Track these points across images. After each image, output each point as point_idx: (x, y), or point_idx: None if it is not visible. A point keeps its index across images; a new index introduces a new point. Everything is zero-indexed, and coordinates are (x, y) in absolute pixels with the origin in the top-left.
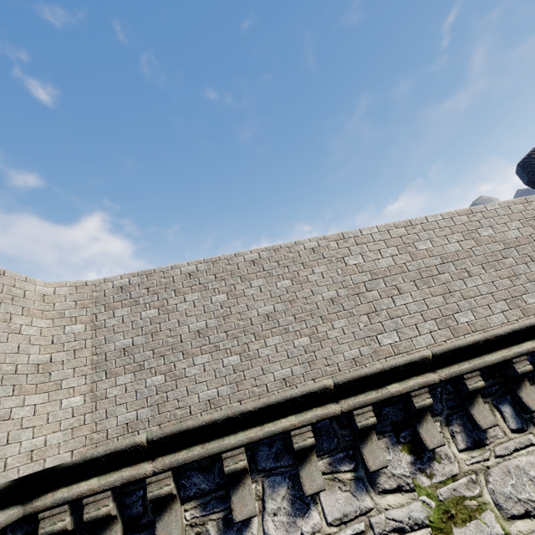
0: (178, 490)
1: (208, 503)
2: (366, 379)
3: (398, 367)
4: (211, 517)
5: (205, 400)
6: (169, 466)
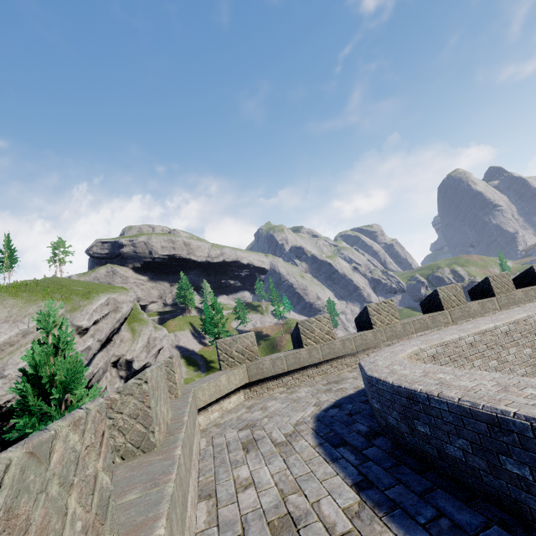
0: None
1: None
2: None
3: None
4: None
5: None
6: None
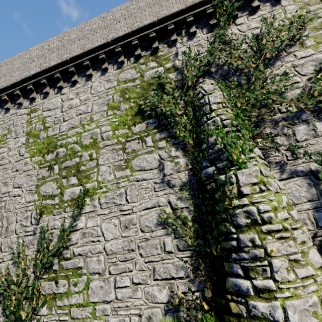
0: None
1: None
2: (17, 83)
3: (23, 79)
4: None
5: None
6: None
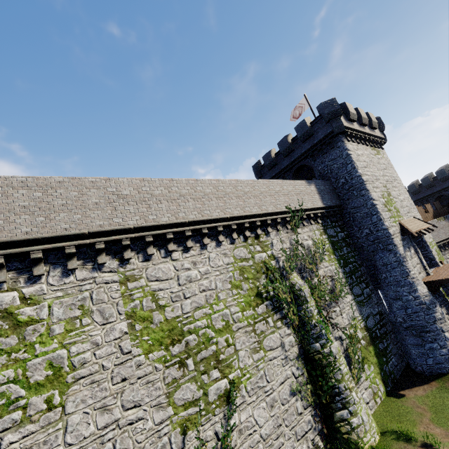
0: (6, 266)
1: (21, 272)
2: (103, 233)
3: (118, 230)
4: (22, 276)
5: (24, 232)
6: (3, 254)
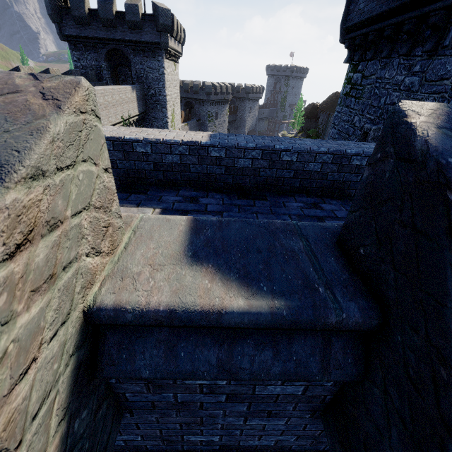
0: None
1: None
2: None
3: None
4: None
5: None
6: None
